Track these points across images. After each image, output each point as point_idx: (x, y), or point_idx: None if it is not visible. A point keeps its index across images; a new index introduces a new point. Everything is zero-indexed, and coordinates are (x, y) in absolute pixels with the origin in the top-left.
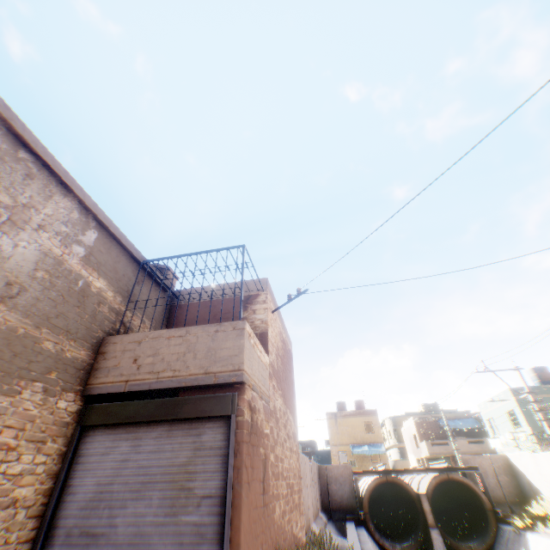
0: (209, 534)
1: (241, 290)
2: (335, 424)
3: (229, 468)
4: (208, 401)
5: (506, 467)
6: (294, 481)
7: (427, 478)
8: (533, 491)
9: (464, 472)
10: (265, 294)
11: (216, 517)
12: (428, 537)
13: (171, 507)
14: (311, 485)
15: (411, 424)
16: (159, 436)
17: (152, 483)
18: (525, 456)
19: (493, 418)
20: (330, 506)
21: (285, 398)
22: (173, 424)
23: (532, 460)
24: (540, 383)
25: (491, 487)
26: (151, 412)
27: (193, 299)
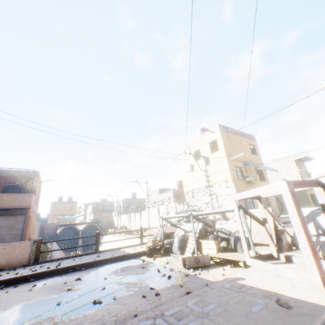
0: (20, 234)
1: (33, 184)
2: (55, 207)
3: (25, 223)
4: (20, 211)
5: (112, 221)
6: (34, 227)
7: (85, 225)
8: (115, 227)
9: (99, 223)
10: (38, 177)
11: (22, 231)
12: (78, 242)
13: (10, 231)
14: (37, 230)
15: (91, 207)
16: (5, 218)
17: (4, 227)
18: (116, 218)
19: (117, 206)
20: (43, 238)
21: (37, 205)
22: (9, 216)
23: (117, 219)
24: (133, 197)
25: (105, 227)
26: (2, 213)
27: (7, 174)
